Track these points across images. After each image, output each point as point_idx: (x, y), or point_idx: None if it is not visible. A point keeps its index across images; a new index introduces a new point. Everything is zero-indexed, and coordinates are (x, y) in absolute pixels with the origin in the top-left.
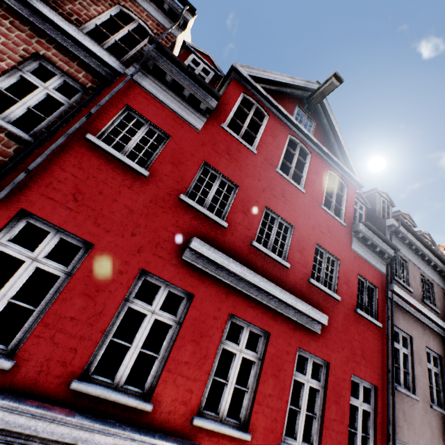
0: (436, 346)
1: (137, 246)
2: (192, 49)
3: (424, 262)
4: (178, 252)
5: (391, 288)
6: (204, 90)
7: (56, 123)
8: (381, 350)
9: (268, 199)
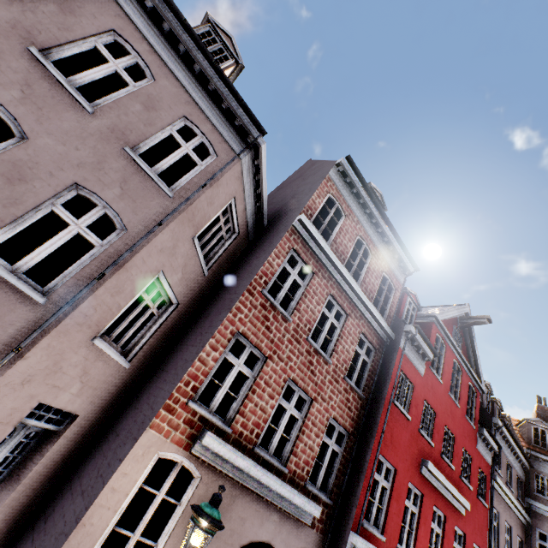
0: (509, 519)
1: (407, 467)
2: (409, 293)
3: (508, 449)
4: (418, 467)
5: (493, 477)
6: (430, 350)
7: (369, 381)
8: (485, 524)
9: (445, 418)
